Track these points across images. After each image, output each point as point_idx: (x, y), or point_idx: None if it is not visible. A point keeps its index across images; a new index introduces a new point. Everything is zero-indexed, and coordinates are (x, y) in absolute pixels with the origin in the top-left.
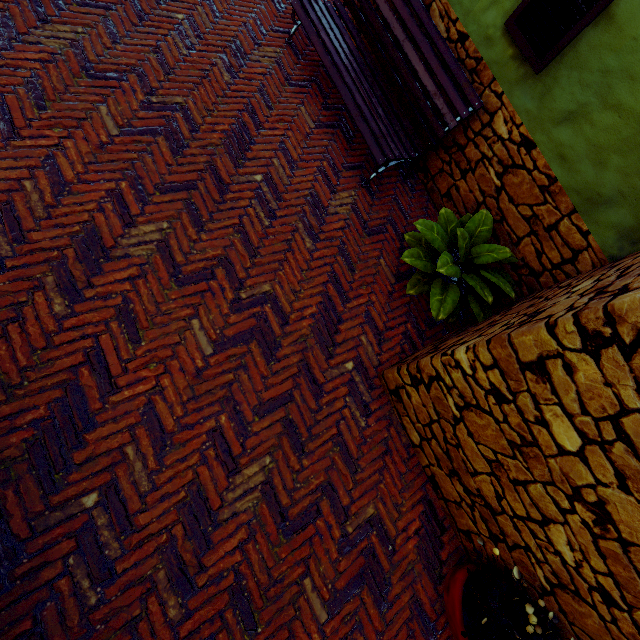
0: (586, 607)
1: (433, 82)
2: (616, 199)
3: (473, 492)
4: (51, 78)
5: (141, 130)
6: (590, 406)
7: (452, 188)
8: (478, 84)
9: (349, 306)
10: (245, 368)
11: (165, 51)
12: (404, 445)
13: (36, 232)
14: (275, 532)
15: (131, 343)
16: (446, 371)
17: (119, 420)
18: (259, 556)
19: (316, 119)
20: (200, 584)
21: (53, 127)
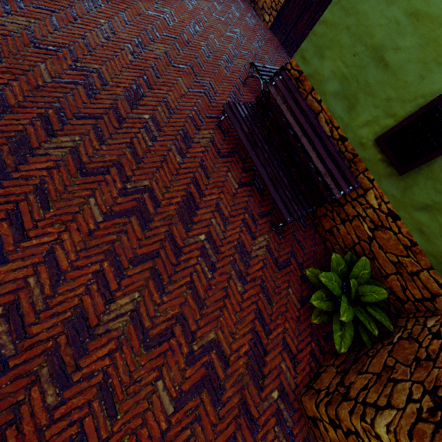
0: None
1: (323, 166)
2: None
3: None
4: (54, 181)
5: (119, 213)
6: None
7: (334, 228)
8: (354, 169)
9: (271, 337)
10: (199, 420)
11: (136, 145)
12: None
13: (36, 325)
14: None
15: (109, 419)
16: (365, 434)
17: None
18: None
19: (238, 180)
20: None
21: (54, 223)
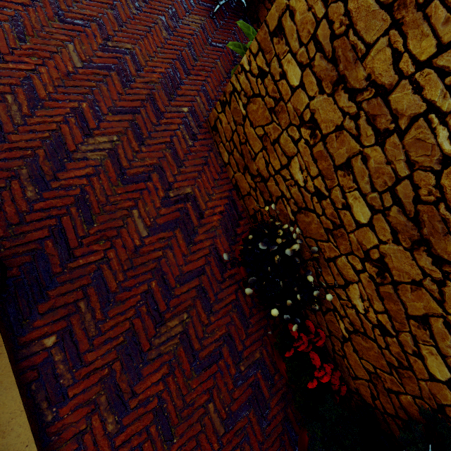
0: (311, 215)
1: None
2: None
3: (255, 175)
4: None
5: None
6: (303, 37)
7: None
8: None
9: (190, 78)
10: (105, 84)
11: None
12: (219, 165)
13: None
14: (115, 178)
15: (18, 40)
16: (237, 80)
17: (3, 79)
18: (101, 186)
19: None
20: (53, 187)
21: None
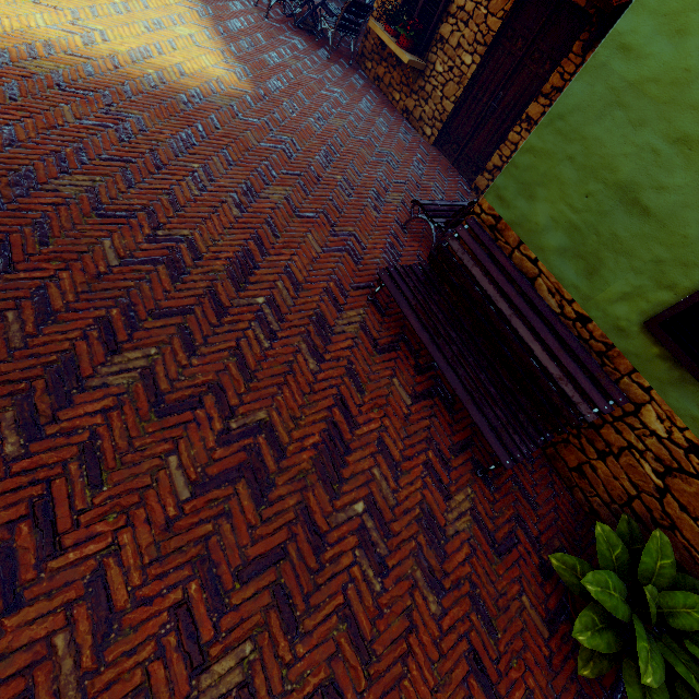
0: None
1: (556, 365)
2: None
3: None
4: (113, 432)
5: (218, 478)
6: None
7: (585, 465)
8: (611, 368)
9: None
10: None
11: (245, 350)
12: None
13: None
14: None
15: None
16: None
17: None
18: None
19: (411, 390)
20: None
21: (107, 514)
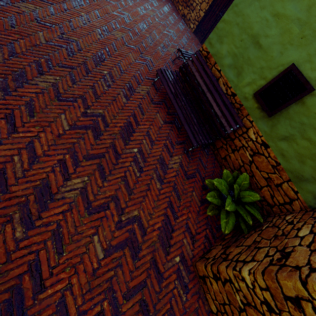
0: None
1: (220, 111)
2: (311, 179)
3: None
4: (39, 101)
5: (80, 127)
6: None
7: (227, 156)
8: (241, 115)
9: (177, 221)
10: (121, 266)
11: (97, 88)
12: (207, 311)
13: (15, 186)
14: None
15: (57, 254)
16: (236, 280)
17: (42, 312)
18: None
19: (164, 119)
20: None
21: (35, 126)
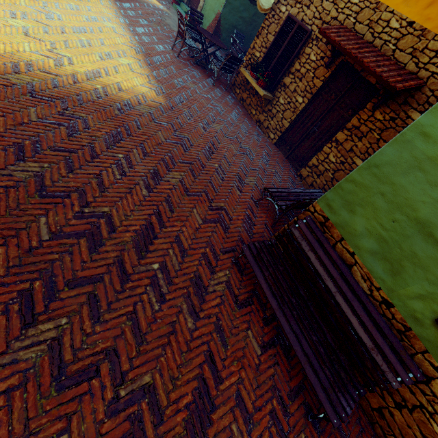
0: None
1: (369, 337)
2: None
3: None
4: (12, 415)
5: None
6: None
7: (384, 409)
8: (408, 344)
9: None
10: None
11: (140, 313)
12: None
13: None
14: None
15: None
16: None
17: None
18: None
19: (261, 340)
20: None
21: None
